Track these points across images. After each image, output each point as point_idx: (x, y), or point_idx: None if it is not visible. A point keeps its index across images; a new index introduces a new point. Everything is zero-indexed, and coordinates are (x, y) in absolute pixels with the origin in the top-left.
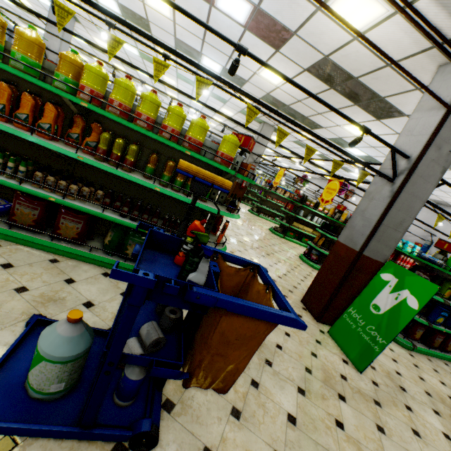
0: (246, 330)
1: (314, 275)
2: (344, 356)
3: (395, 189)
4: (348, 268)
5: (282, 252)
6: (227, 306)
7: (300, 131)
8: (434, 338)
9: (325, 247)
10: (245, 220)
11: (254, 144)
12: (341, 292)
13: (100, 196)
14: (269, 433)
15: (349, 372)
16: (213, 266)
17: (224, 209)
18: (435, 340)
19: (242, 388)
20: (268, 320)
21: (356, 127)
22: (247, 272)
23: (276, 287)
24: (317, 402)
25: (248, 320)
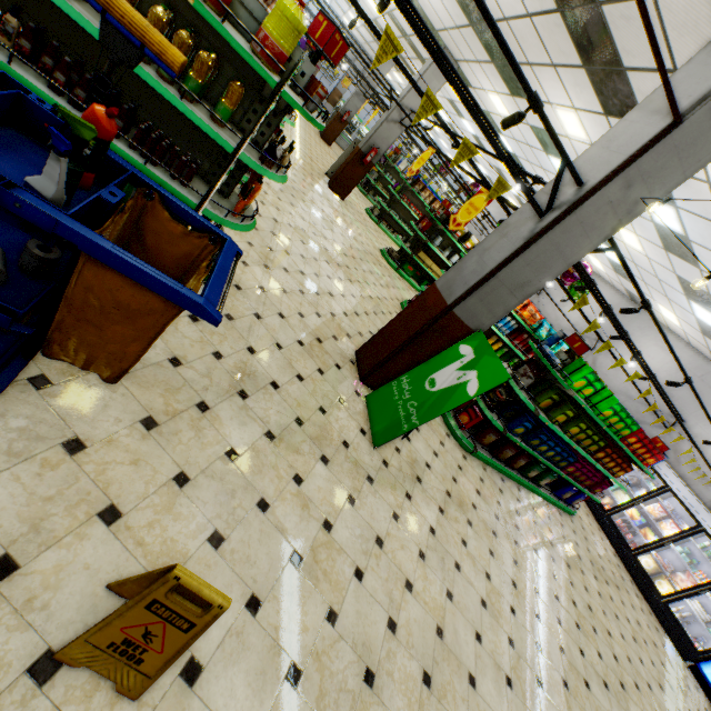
0: (130, 298)
1: None
2: (367, 427)
3: (538, 229)
4: (426, 325)
5: (377, 287)
6: (79, 241)
7: (495, 92)
8: (504, 449)
9: None
10: (348, 221)
11: (346, 50)
12: (405, 354)
13: (12, 30)
14: (187, 455)
15: (359, 442)
16: (113, 194)
17: (255, 155)
18: (505, 452)
19: (178, 404)
20: (155, 291)
21: (573, 118)
22: (205, 243)
23: (222, 270)
24: (285, 452)
25: (132, 284)
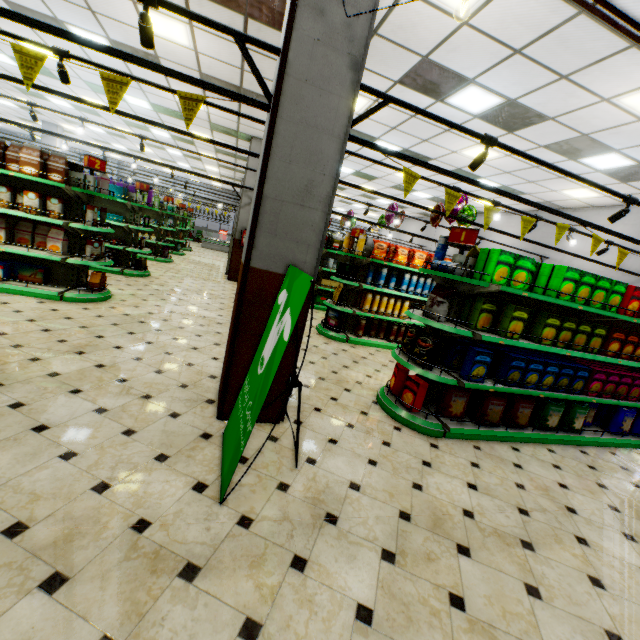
0: None
1: (320, 349)
2: (213, 476)
3: (269, 119)
4: (237, 302)
5: None
6: None
7: None
8: (486, 407)
9: (350, 303)
10: None
11: None
12: (242, 353)
13: None
14: None
15: (181, 509)
16: None
17: None
18: (489, 411)
19: None
20: None
21: None
22: None
23: None
24: None
25: None
